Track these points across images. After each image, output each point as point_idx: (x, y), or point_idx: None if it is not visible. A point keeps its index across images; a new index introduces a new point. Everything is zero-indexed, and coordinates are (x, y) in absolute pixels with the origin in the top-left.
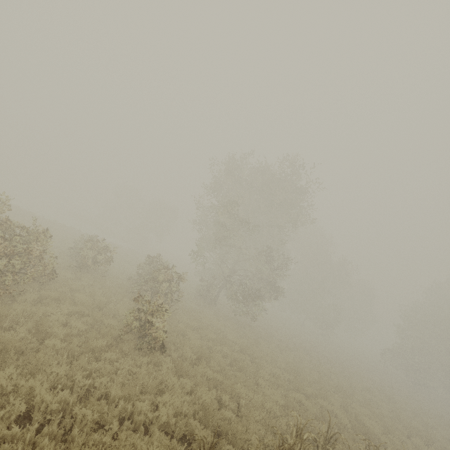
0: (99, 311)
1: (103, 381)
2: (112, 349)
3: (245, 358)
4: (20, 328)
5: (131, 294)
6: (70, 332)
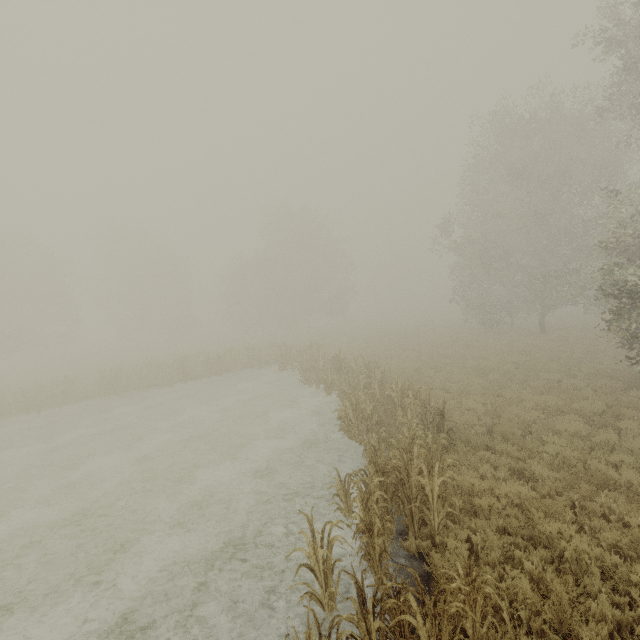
0: None
1: None
2: None
3: None
4: None
5: None
6: None
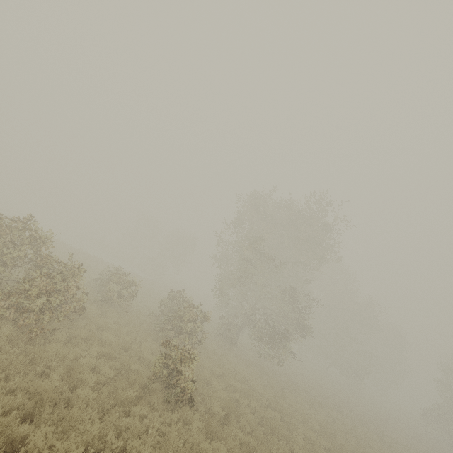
0: (125, 353)
1: (135, 444)
2: (142, 401)
3: (275, 416)
4: (54, 375)
5: (153, 333)
6: (99, 379)
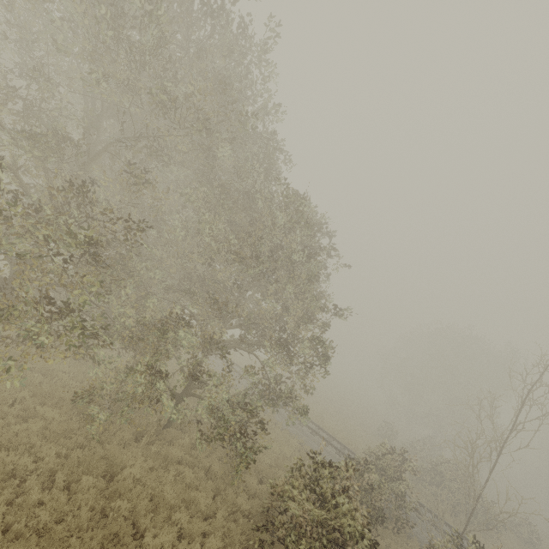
0: None
1: None
2: None
3: None
4: None
5: None
6: None
